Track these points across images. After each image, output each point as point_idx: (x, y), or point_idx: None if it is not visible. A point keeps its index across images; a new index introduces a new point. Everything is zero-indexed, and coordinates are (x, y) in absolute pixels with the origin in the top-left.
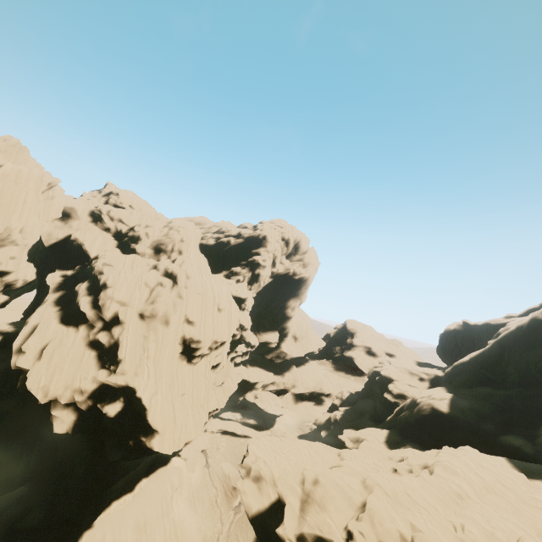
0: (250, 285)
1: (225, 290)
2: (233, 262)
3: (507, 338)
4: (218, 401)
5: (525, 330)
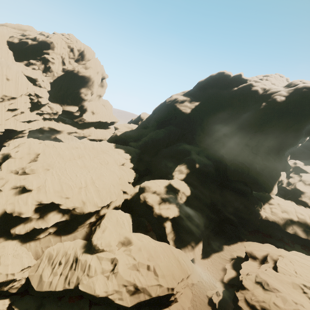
0: (45, 73)
1: (14, 70)
2: (31, 57)
3: (156, 109)
4: (17, 127)
5: (161, 105)
